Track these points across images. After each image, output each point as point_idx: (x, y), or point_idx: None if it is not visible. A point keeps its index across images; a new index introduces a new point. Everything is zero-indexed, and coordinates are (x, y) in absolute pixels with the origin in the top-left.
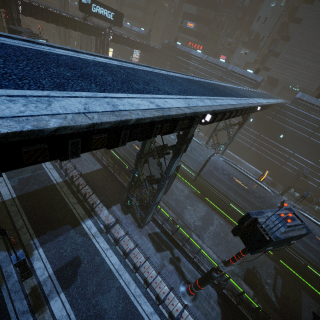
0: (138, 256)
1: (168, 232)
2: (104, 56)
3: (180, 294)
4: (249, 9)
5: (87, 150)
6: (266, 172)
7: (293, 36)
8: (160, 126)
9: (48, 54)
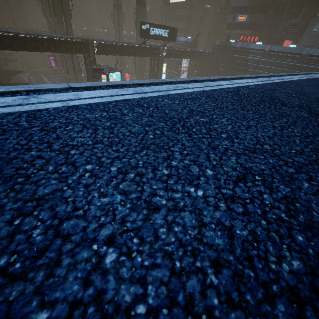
0: None
1: None
2: (240, 76)
3: None
4: None
5: None
6: None
7: None
8: None
9: (235, 92)
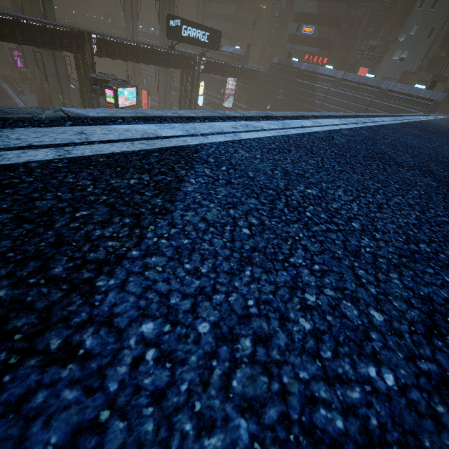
0: None
1: None
2: (323, 114)
3: None
4: None
5: None
6: None
7: None
8: None
9: (329, 140)
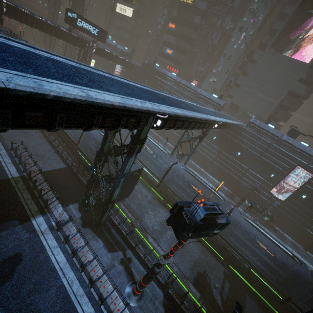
0: (87, 254)
1: (123, 232)
2: (63, 57)
3: (125, 295)
4: (217, 46)
5: (23, 127)
6: (222, 183)
7: (250, 73)
8: (101, 118)
9: (0, 43)
